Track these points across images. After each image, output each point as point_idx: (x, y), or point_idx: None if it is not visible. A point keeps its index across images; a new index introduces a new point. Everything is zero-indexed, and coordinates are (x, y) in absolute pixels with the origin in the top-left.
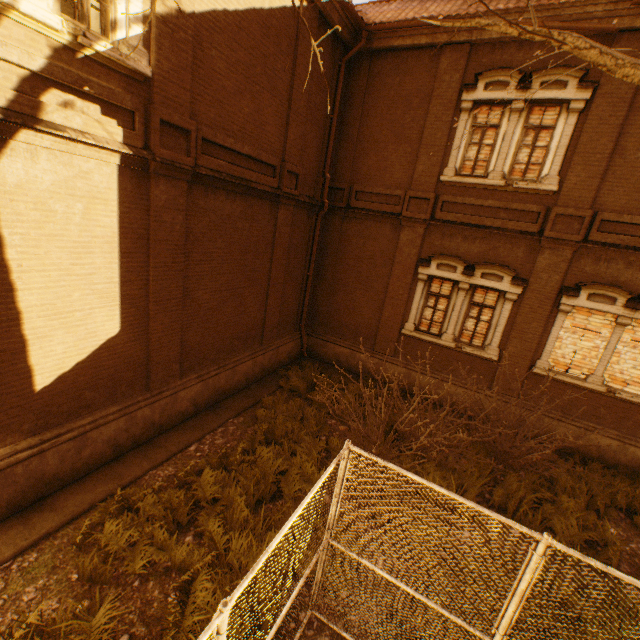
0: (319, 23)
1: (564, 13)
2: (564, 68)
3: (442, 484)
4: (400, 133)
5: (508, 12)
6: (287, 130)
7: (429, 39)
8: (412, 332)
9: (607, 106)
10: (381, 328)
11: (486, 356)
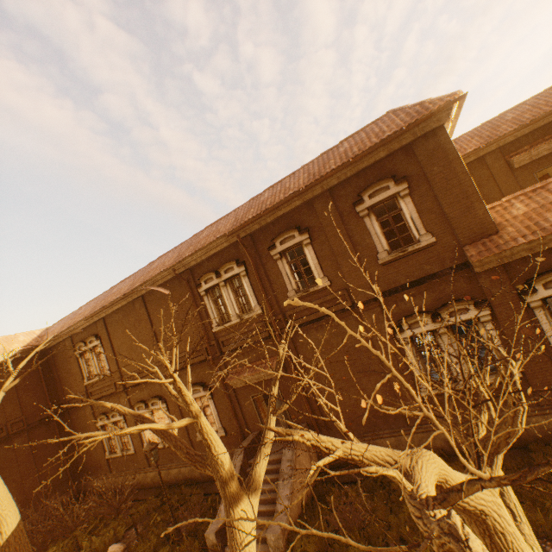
0: (13, 361)
1: (79, 324)
2: (90, 336)
3: (56, 549)
4: (70, 371)
5: (68, 329)
6: (5, 409)
7: (59, 340)
8: (109, 456)
9: (106, 342)
10: (101, 460)
11: (131, 452)
